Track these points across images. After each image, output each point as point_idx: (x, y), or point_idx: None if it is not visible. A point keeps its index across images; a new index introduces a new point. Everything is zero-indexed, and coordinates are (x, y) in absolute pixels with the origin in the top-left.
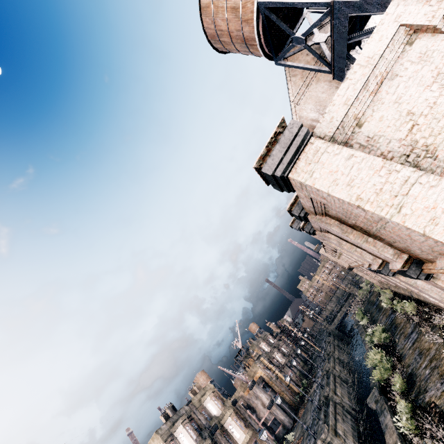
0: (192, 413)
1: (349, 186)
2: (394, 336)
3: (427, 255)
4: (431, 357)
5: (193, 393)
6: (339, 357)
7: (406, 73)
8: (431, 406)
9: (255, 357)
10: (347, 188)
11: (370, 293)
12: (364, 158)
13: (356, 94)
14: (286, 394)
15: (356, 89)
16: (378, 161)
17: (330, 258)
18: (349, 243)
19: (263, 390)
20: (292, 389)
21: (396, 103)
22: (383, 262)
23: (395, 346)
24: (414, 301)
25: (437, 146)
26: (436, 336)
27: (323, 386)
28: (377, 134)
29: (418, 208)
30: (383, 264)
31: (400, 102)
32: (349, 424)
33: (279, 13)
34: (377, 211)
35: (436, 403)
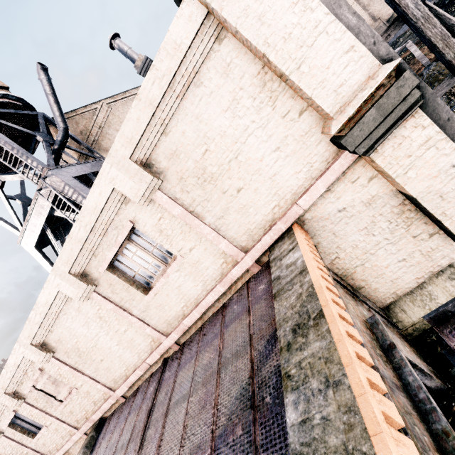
0: None
1: None
2: None
3: None
4: None
5: None
6: None
7: None
8: None
9: None
10: None
11: None
12: None
13: None
14: None
15: None
16: None
17: None
18: None
19: None
20: None
21: None
22: None
23: None
24: None
25: None
26: None
27: None
28: None
29: None
30: None
31: None
32: None
33: None
34: None
35: None
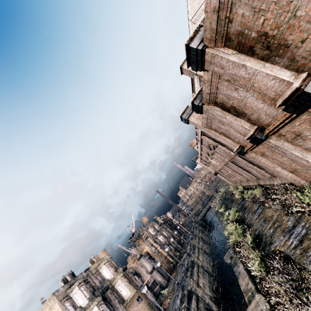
0: (88, 278)
1: None
2: (244, 214)
3: None
4: (274, 221)
5: (92, 263)
6: (202, 237)
7: None
8: (276, 253)
9: (144, 238)
10: None
11: (225, 194)
12: None
13: None
14: (164, 263)
15: None
16: None
17: (203, 166)
18: (232, 112)
19: (148, 261)
20: (168, 260)
21: None
22: (258, 128)
23: (244, 220)
24: None
25: None
26: (278, 205)
27: (190, 255)
28: None
29: None
30: (257, 130)
31: None
32: (207, 279)
33: None
34: None
35: (281, 250)
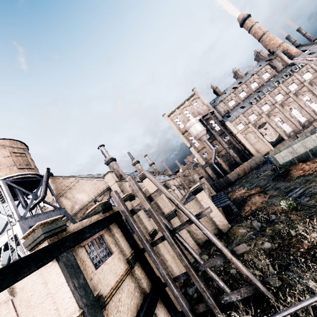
0: None
1: None
2: None
3: None
4: None
5: None
6: None
7: None
8: None
9: None
10: None
11: None
12: None
13: None
14: None
15: None
16: None
17: None
18: None
19: None
20: None
21: None
22: None
23: None
24: None
25: None
26: None
27: None
28: None
29: None
30: None
31: None
32: None
33: (11, 191)
34: None
35: None
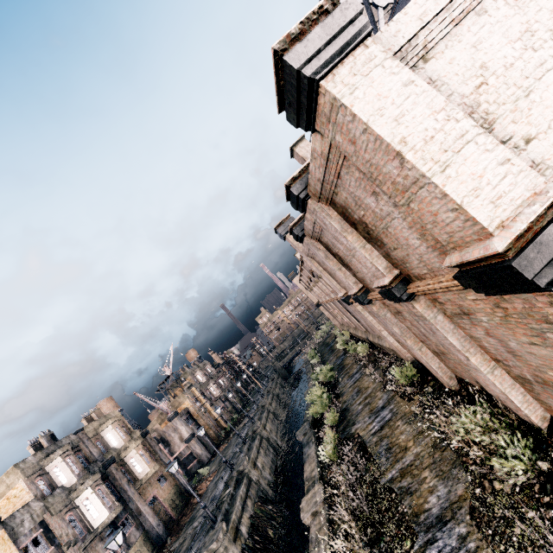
0: (81, 444)
1: (397, 123)
2: (339, 375)
3: (423, 269)
4: (367, 395)
5: (89, 421)
6: (279, 395)
7: (497, 14)
8: (354, 437)
9: (185, 387)
10: (393, 124)
11: (327, 335)
12: (425, 91)
13: (437, 11)
14: (212, 428)
15: (439, 4)
16: (440, 101)
17: (302, 289)
18: (337, 258)
19: (186, 423)
20: (219, 424)
21: (474, 48)
22: (364, 288)
23: (337, 384)
24: (367, 344)
25: (497, 118)
26: (378, 375)
27: (255, 421)
28: (441, 78)
29: (465, 172)
30: (362, 290)
31: (479, 48)
32: (271, 457)
33: None
34: (418, 165)
35: (360, 434)
